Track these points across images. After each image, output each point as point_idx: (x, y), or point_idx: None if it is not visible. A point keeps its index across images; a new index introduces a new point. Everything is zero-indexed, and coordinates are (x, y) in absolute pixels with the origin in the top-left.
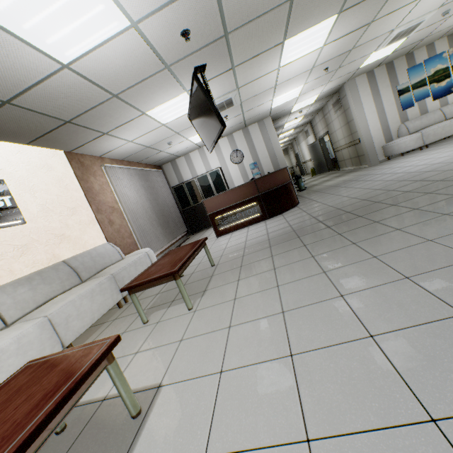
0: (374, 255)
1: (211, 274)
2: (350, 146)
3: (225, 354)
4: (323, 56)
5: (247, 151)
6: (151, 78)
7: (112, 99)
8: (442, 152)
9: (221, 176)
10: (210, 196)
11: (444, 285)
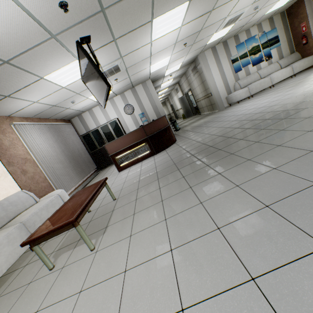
0: (237, 184)
1: (113, 208)
2: (205, 98)
3: (120, 312)
4: (182, 34)
5: (136, 104)
6: (39, 46)
7: (4, 65)
8: (263, 99)
9: (118, 124)
10: (112, 140)
11: (299, 213)
